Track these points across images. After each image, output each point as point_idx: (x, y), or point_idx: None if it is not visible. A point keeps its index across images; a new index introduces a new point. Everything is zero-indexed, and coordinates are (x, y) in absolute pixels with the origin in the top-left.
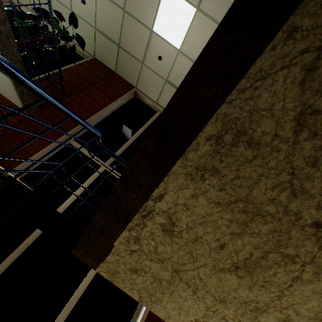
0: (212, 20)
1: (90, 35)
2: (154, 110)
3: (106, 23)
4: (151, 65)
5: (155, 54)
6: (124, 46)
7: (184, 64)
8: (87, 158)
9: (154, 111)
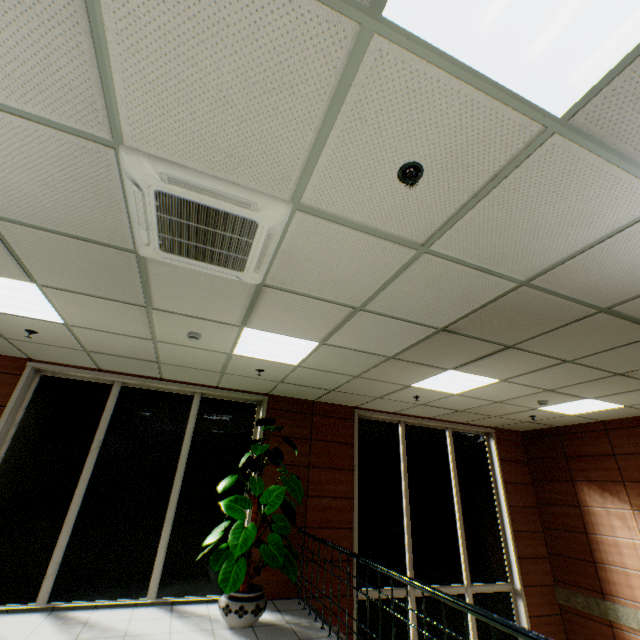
0: (523, 384)
1: (264, 384)
2: (393, 424)
3: (308, 380)
4: (396, 398)
5: (407, 394)
6: (342, 390)
7: (460, 399)
8: (387, 601)
9: (395, 426)
